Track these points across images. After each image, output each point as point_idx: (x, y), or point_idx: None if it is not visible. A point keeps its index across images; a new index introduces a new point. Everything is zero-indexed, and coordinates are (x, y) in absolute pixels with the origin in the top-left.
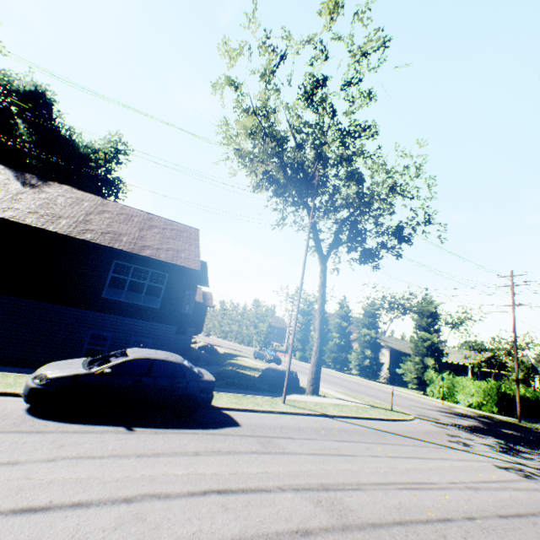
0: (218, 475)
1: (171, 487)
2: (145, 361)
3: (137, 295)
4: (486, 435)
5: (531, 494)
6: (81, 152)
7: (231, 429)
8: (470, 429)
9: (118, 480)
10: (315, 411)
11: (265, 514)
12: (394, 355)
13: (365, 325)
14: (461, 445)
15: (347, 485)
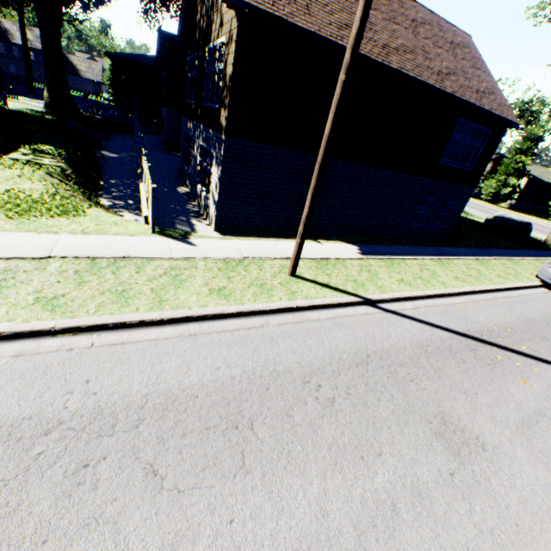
0: None
1: None
2: None
3: None
4: None
5: None
6: None
7: None
8: None
9: None
10: None
11: None
12: (529, 183)
13: (520, 150)
14: None
15: None
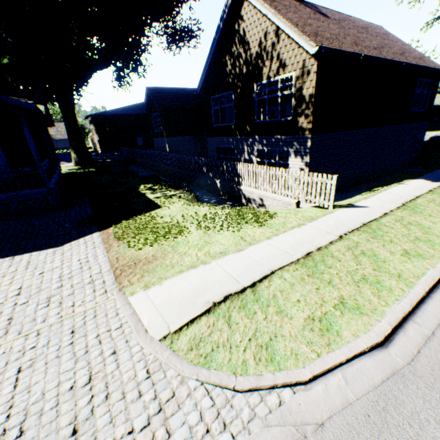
0: None
1: None
2: None
3: None
4: None
5: None
6: None
7: None
8: None
9: None
10: None
11: None
12: None
13: None
14: None
15: None
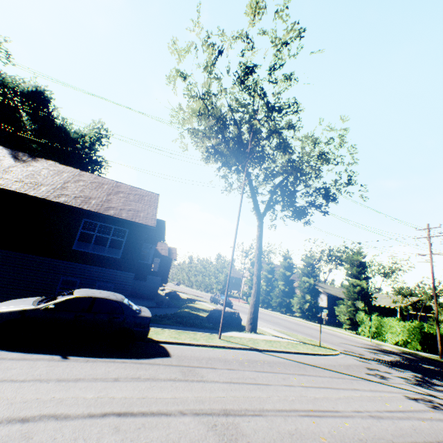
0: (127, 399)
1: (74, 409)
2: (87, 299)
3: (115, 251)
4: (405, 369)
5: (434, 423)
6: (71, 137)
7: (160, 359)
8: (391, 364)
9: (26, 401)
10: (246, 345)
11: (154, 436)
12: (331, 300)
13: (305, 274)
14: (378, 377)
15: (249, 411)
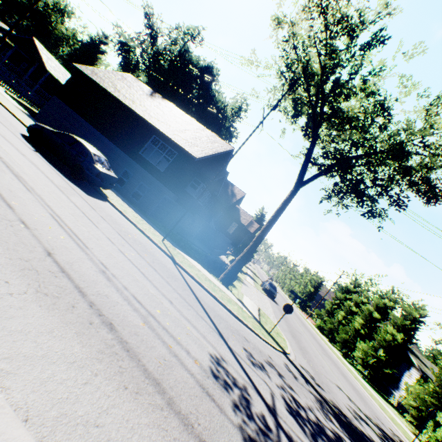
0: (0, 146)
1: None
2: (74, 139)
3: None
4: (345, 432)
5: (151, 336)
6: (218, 106)
7: (78, 188)
8: (339, 417)
9: None
10: (170, 253)
11: None
12: None
13: (396, 325)
14: (249, 357)
15: (30, 188)
